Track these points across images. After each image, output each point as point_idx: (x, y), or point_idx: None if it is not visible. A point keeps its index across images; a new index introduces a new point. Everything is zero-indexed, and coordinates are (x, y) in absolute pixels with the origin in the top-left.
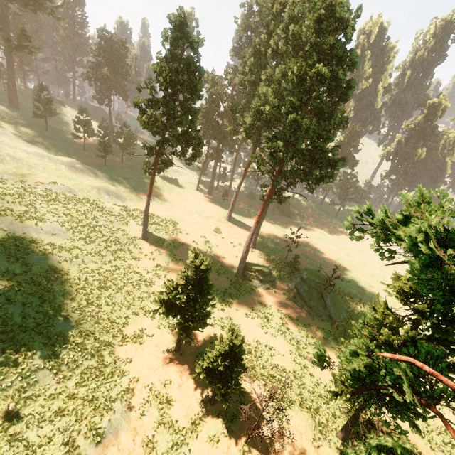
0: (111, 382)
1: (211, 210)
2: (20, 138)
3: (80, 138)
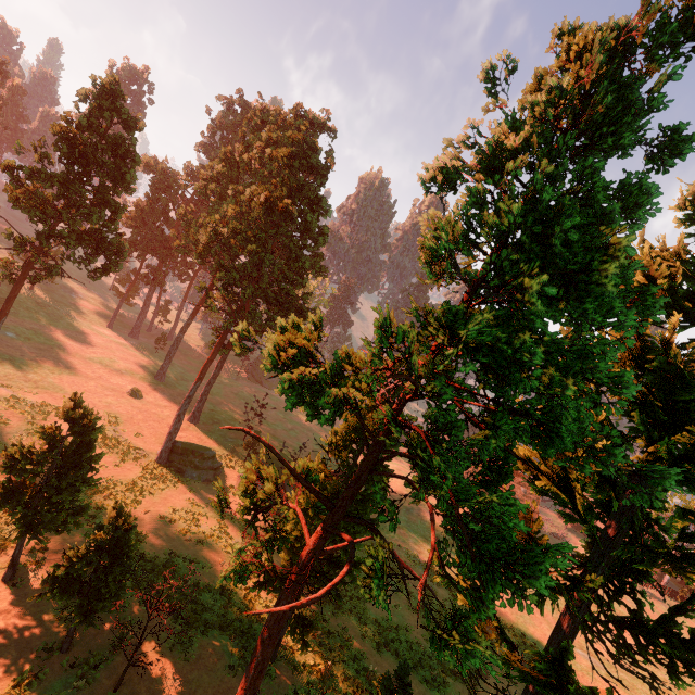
0: None
1: (131, 362)
2: None
3: None
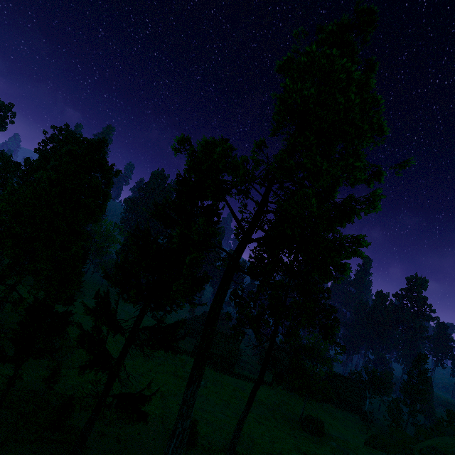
0: None
1: None
2: None
3: None
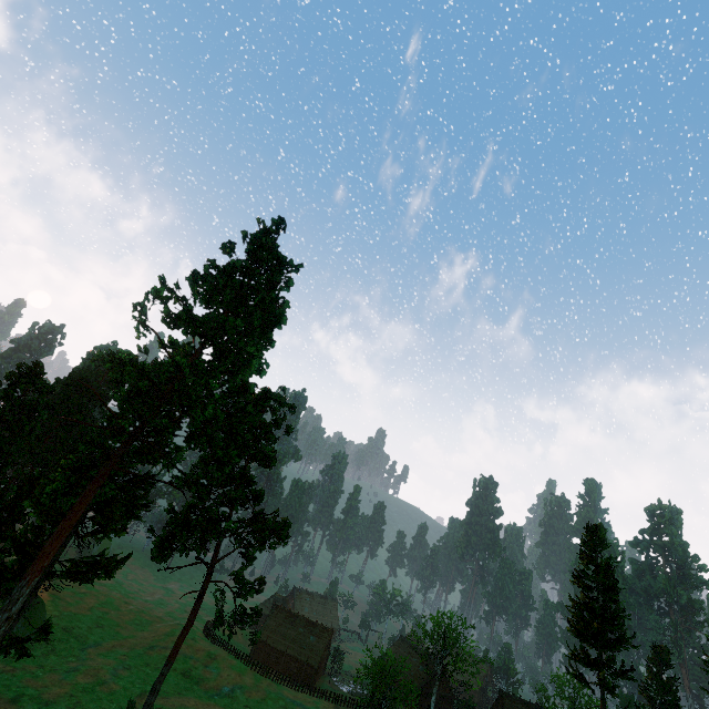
0: None
1: None
2: None
3: None
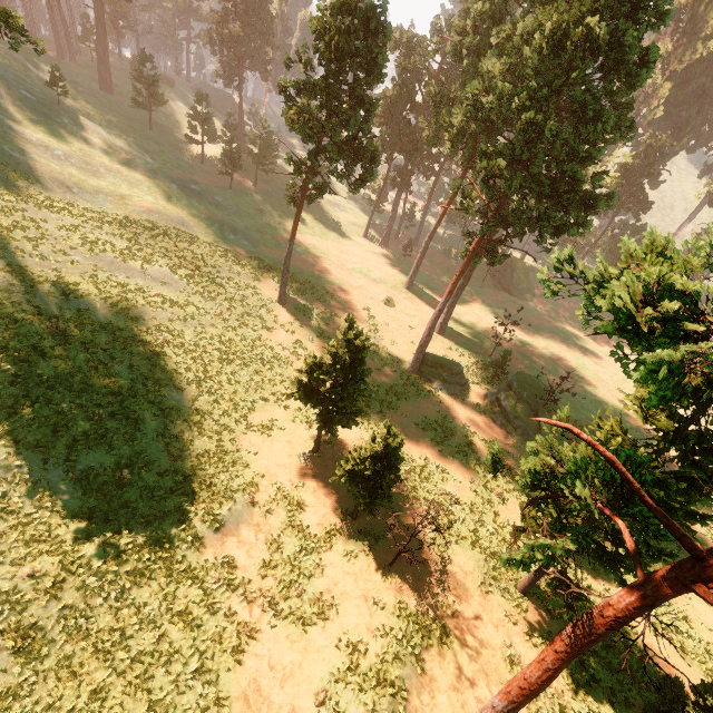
0: (233, 472)
1: (383, 271)
2: (117, 140)
3: (197, 144)
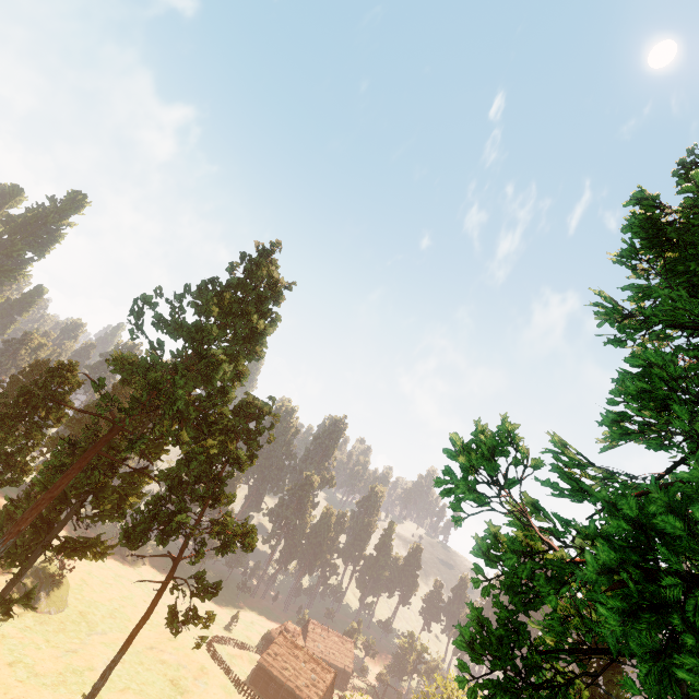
0: None
1: None
2: None
3: None
